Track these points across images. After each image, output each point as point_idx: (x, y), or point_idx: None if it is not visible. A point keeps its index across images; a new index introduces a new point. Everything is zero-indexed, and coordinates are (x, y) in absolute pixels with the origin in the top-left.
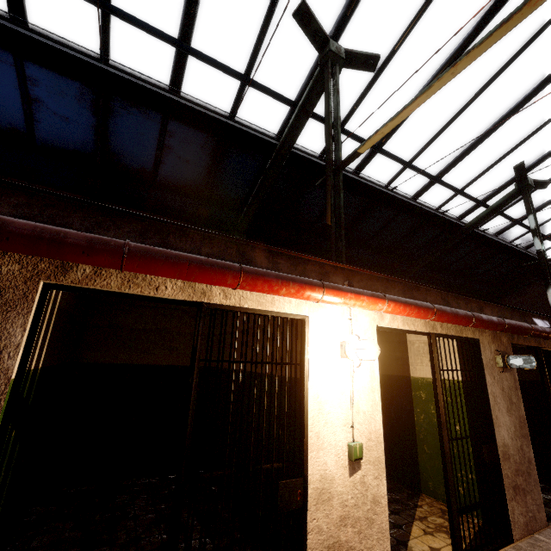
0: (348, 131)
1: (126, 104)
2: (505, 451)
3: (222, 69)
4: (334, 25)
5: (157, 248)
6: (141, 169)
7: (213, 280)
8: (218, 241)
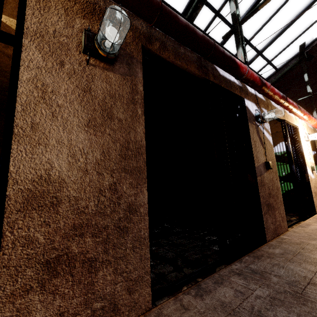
0: None
1: None
2: (44, 191)
3: None
4: None
5: None
6: None
7: None
8: None
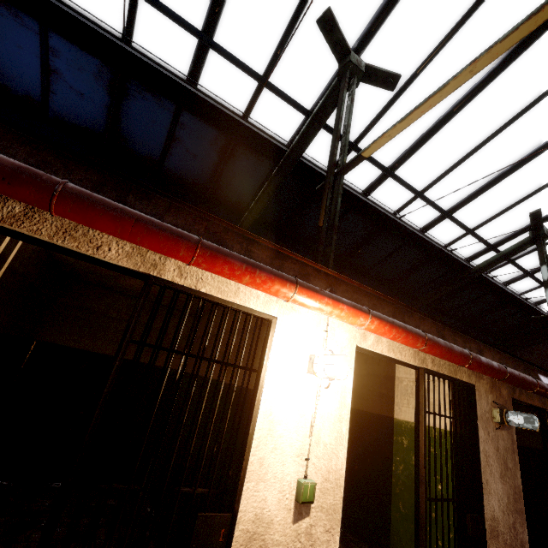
0: (360, 149)
1: (142, 89)
2: (494, 526)
3: (241, 67)
4: (358, 39)
5: (102, 197)
6: (148, 156)
7: (162, 247)
8: (186, 213)
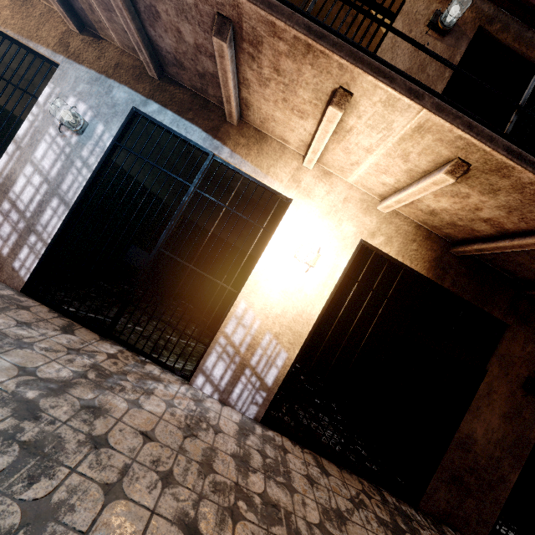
0: None
1: None
2: None
3: None
4: None
5: None
6: None
7: None
8: None
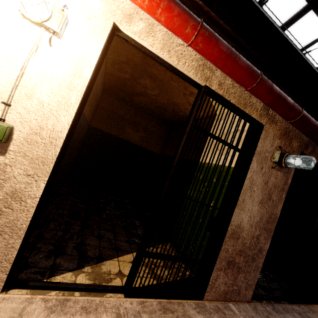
0: None
1: None
2: (237, 231)
3: None
4: None
5: None
6: None
7: None
8: None
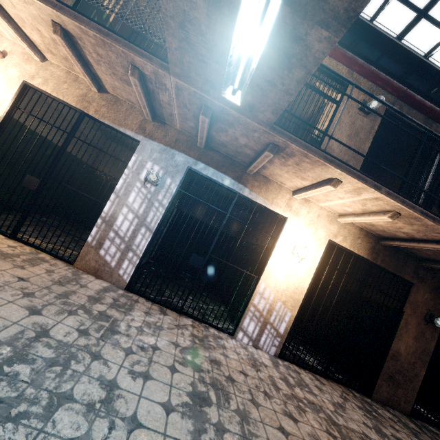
0: None
1: None
2: (328, 151)
3: None
4: None
5: None
6: None
7: None
8: None
